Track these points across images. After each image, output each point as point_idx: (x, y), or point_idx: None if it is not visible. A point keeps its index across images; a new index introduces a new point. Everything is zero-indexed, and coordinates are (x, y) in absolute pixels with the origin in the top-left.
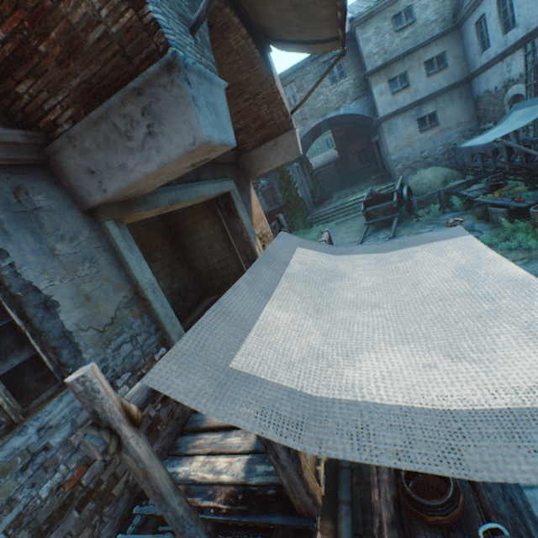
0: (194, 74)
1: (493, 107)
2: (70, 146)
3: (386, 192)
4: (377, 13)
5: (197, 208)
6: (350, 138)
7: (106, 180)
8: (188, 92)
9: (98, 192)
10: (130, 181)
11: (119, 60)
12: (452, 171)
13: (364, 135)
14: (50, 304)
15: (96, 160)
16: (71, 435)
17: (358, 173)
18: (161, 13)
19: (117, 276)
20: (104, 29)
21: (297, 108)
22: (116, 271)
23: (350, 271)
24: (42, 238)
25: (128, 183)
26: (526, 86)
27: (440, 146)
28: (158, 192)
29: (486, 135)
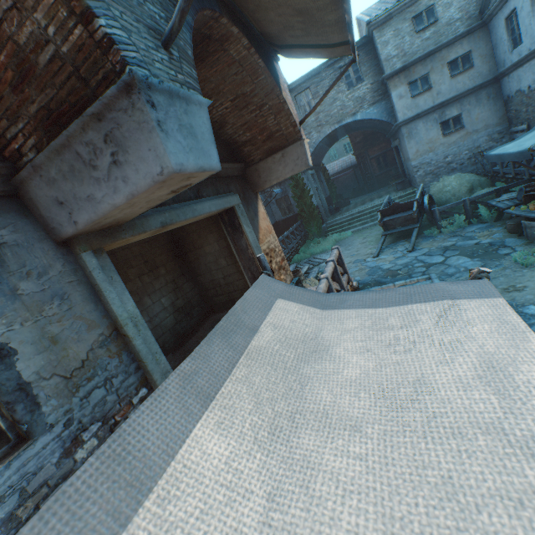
0: (163, 94)
1: (525, 107)
2: (36, 176)
3: (406, 199)
4: (395, 15)
5: (202, 223)
6: (368, 143)
7: (75, 211)
8: (151, 116)
9: (69, 224)
10: (100, 213)
11: (75, 83)
12: (479, 178)
13: (383, 140)
14: (6, 353)
15: (63, 190)
16: (18, 507)
17: (377, 178)
18: (120, 27)
19: (92, 312)
20: (54, 49)
21: (306, 118)
22: (92, 306)
23: (336, 343)
24: (2, 277)
25: (97, 215)
26: None
27: (466, 150)
28: (148, 214)
29: (519, 141)
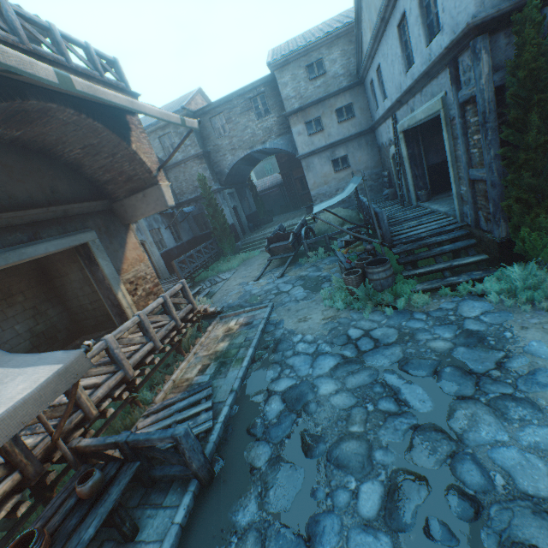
0: None
1: (387, 158)
2: None
3: (308, 223)
4: (292, 61)
5: (65, 253)
6: (293, 164)
7: None
8: None
9: None
10: None
11: None
12: (352, 214)
13: None
14: None
15: None
16: None
17: (301, 198)
18: None
19: None
20: None
21: (163, 165)
22: None
23: None
24: None
25: None
26: (395, 149)
27: None
28: None
29: (329, 202)
